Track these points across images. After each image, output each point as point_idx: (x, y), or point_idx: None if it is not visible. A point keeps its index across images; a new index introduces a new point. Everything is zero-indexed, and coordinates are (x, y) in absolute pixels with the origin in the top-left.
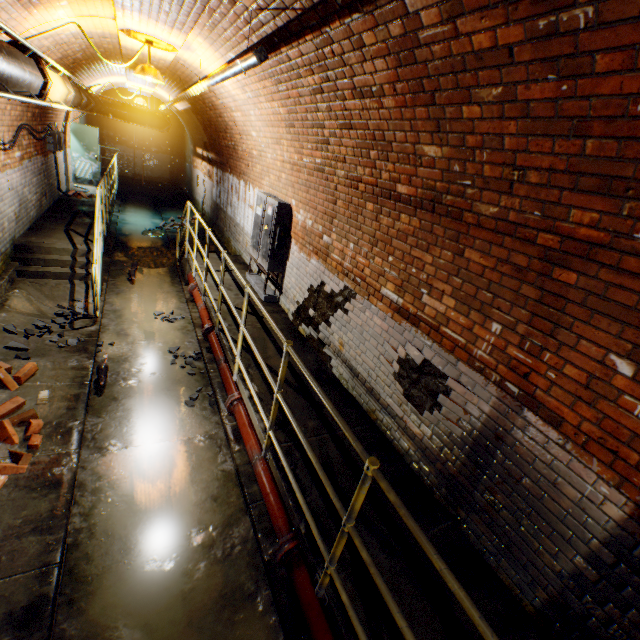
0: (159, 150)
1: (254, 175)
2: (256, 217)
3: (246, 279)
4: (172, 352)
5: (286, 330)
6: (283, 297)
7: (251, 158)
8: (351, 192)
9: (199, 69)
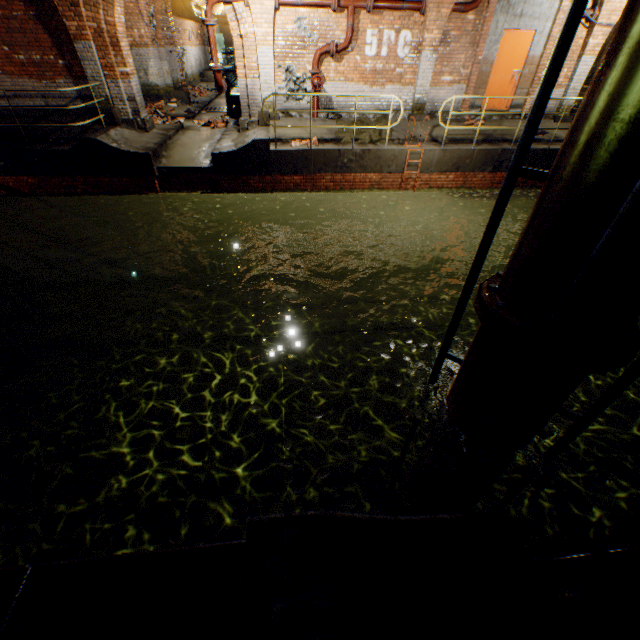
0: None
1: None
2: None
3: None
4: None
5: None
6: None
7: None
8: None
9: None
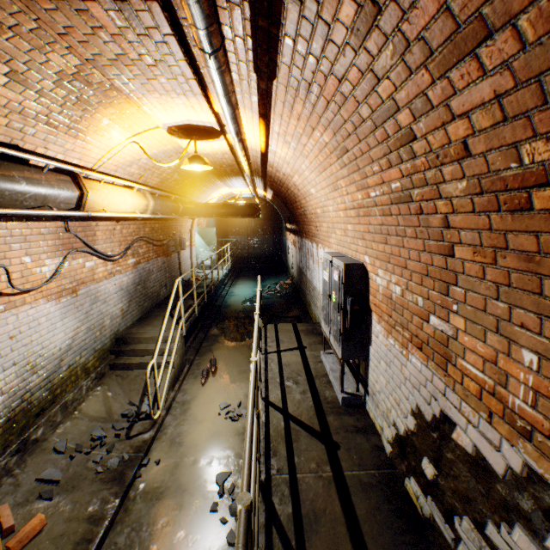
0: (264, 233)
1: (322, 234)
2: (323, 283)
3: (320, 360)
4: (218, 483)
5: (378, 486)
6: (370, 400)
7: (317, 218)
8: (499, 221)
9: (253, 148)
